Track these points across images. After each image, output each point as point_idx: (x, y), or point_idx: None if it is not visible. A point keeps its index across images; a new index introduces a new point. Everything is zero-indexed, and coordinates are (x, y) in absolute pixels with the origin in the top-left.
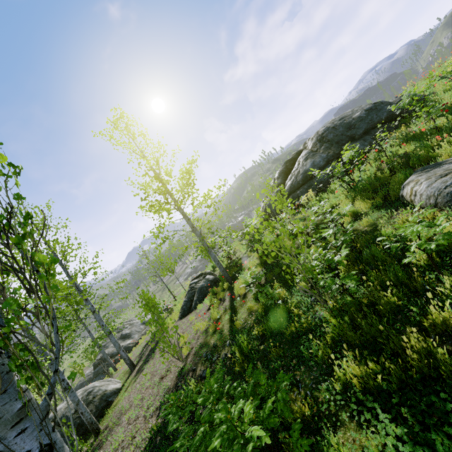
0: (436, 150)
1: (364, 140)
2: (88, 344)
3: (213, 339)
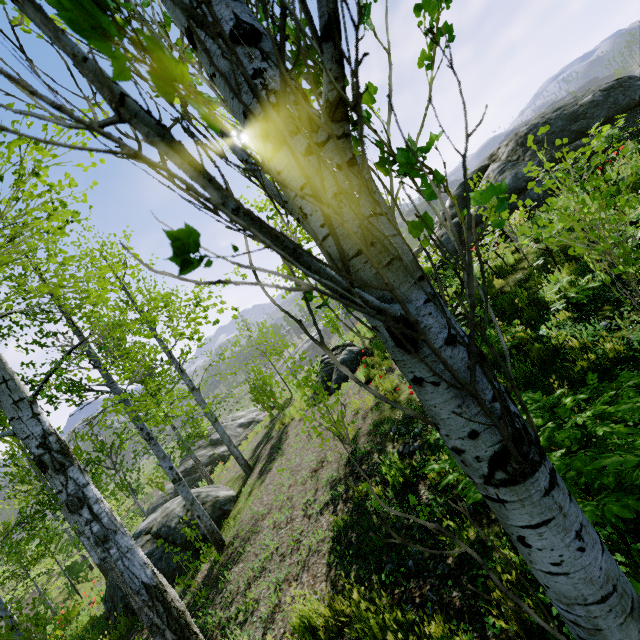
0: None
1: None
2: (153, 462)
3: (399, 411)
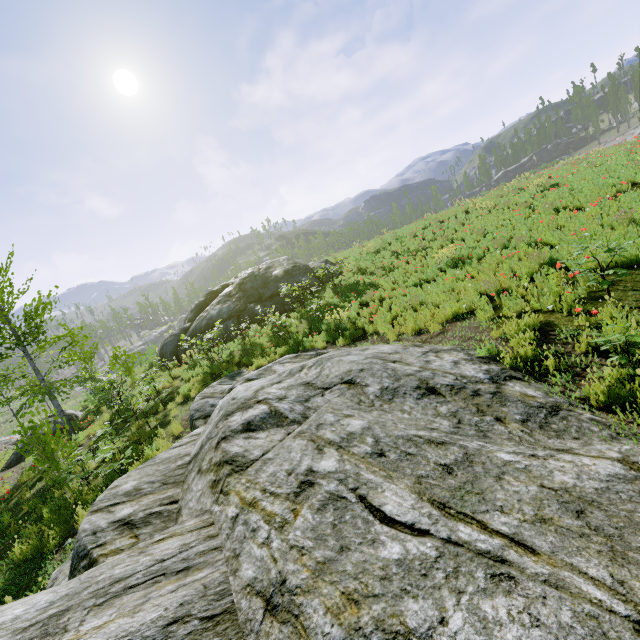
0: (255, 357)
1: (265, 306)
2: None
3: None
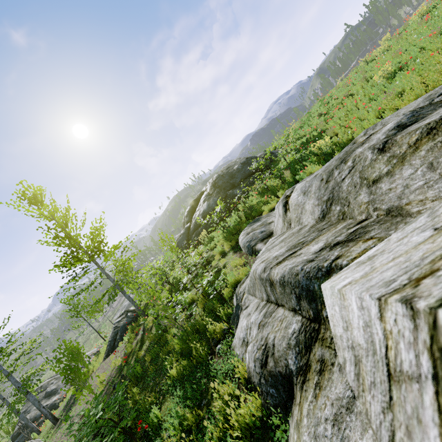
0: (262, 206)
1: (240, 188)
2: None
3: (123, 371)
